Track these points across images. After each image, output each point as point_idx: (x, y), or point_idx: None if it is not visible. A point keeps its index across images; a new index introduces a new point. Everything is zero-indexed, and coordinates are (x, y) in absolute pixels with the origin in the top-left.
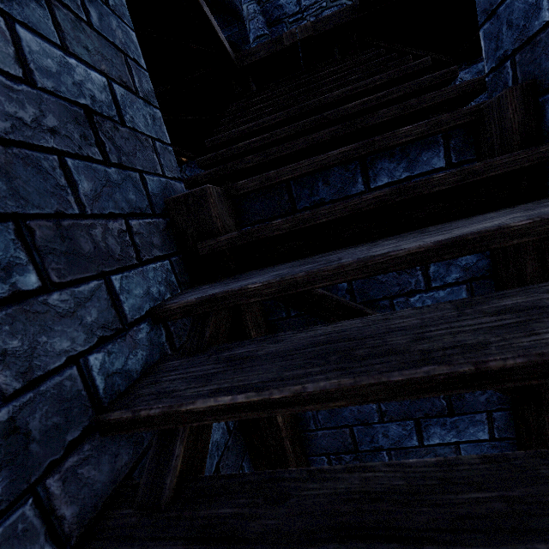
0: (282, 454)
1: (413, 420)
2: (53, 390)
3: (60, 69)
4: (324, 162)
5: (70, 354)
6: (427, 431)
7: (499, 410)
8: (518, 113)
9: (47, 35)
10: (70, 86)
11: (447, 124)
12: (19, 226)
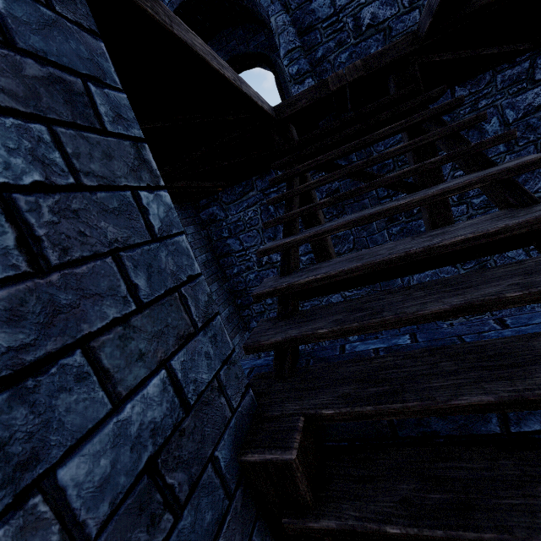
0: None
1: None
2: None
3: (115, 451)
4: (445, 411)
5: None
6: None
7: None
8: None
9: (95, 418)
10: (129, 458)
11: None
12: None
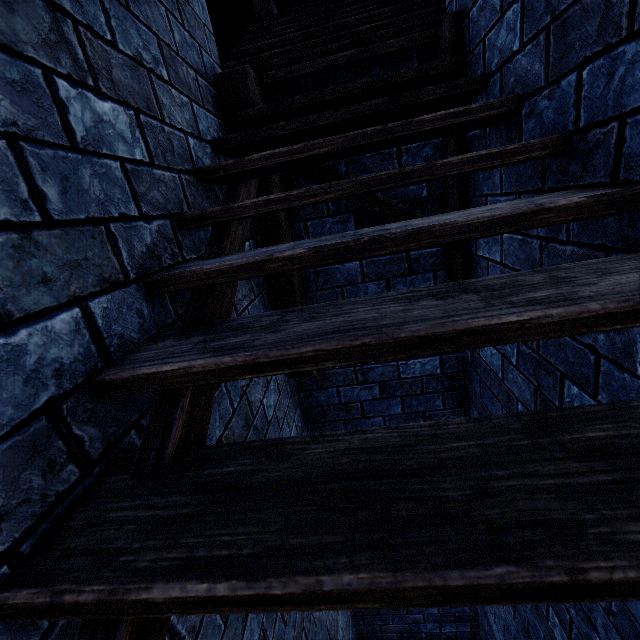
0: (291, 289)
1: (385, 280)
2: (178, 138)
3: None
4: (333, 62)
5: (182, 127)
6: (394, 288)
7: (441, 270)
8: (452, 33)
9: None
10: None
11: (417, 42)
12: (158, 42)
